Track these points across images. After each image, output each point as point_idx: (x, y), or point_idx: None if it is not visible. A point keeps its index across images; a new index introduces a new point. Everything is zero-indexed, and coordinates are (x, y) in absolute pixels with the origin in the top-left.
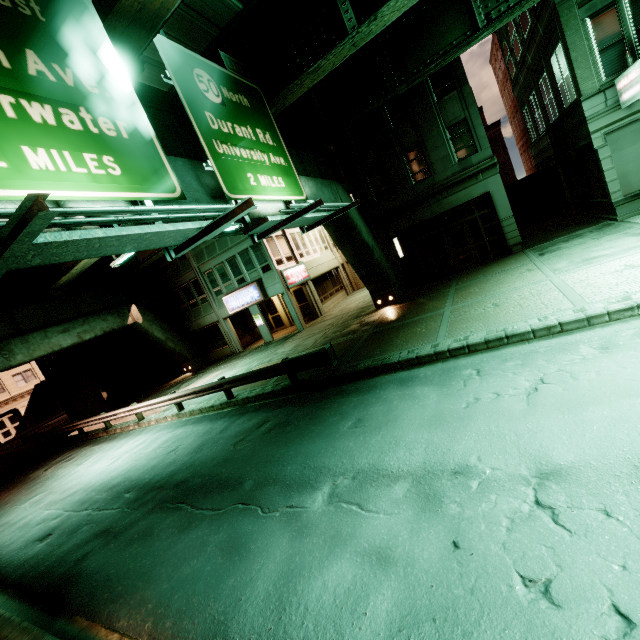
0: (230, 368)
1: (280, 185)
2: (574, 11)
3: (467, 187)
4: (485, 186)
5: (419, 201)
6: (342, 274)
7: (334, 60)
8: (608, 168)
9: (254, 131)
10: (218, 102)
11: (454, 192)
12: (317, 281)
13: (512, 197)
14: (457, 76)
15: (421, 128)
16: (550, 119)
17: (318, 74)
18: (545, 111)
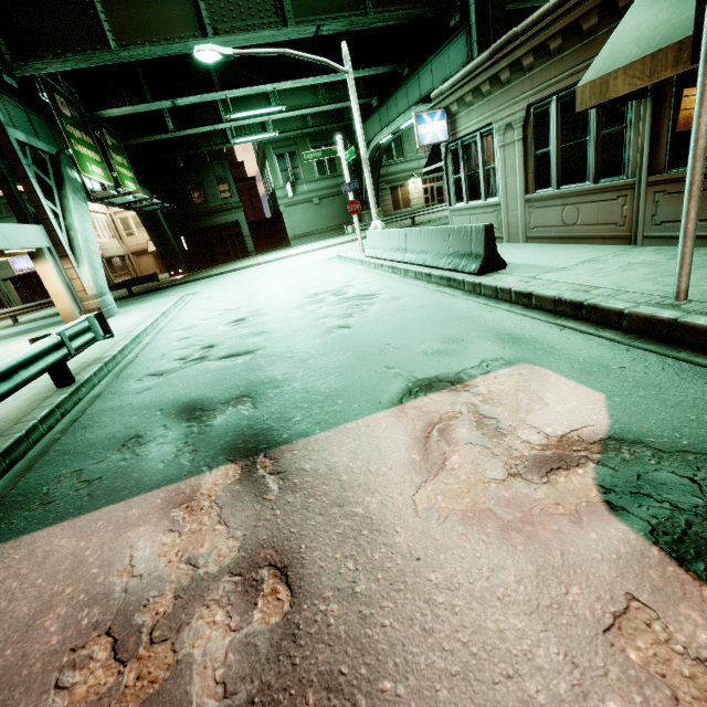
0: (35, 313)
1: (134, 188)
2: (271, 150)
3: (227, 215)
4: (236, 217)
5: (199, 215)
6: (129, 262)
7: (161, 137)
8: (287, 222)
9: (122, 159)
10: (111, 145)
11: (220, 216)
12: (109, 261)
13: (257, 229)
14: (221, 154)
15: (201, 173)
16: (271, 191)
17: (151, 139)
18: (269, 186)
